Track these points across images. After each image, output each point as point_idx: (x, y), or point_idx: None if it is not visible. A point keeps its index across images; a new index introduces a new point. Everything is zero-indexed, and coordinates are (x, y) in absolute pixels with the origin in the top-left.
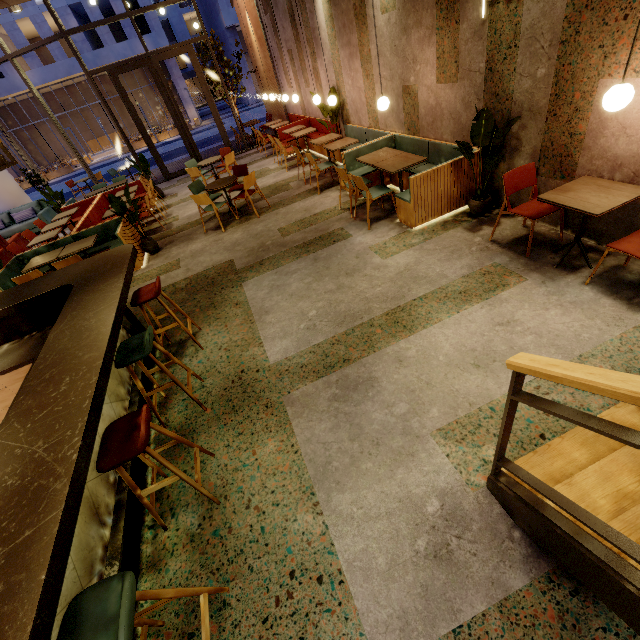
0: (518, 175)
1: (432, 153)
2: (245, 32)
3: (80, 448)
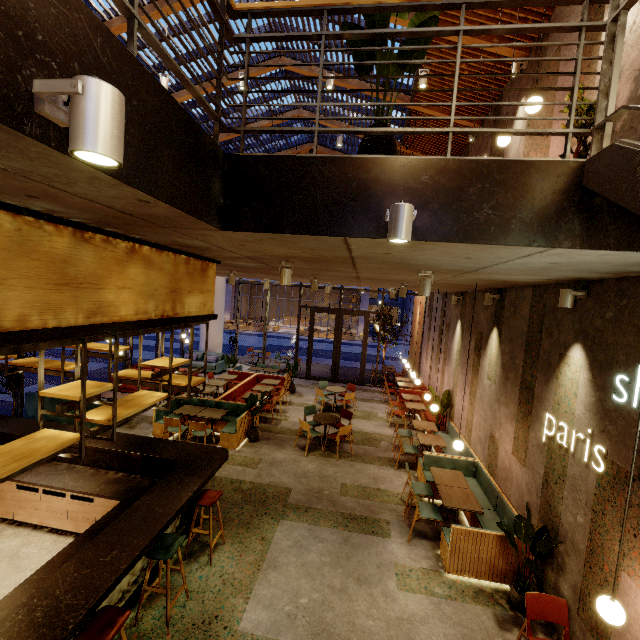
0: (546, 602)
1: (499, 504)
2: (414, 313)
3: (78, 622)
